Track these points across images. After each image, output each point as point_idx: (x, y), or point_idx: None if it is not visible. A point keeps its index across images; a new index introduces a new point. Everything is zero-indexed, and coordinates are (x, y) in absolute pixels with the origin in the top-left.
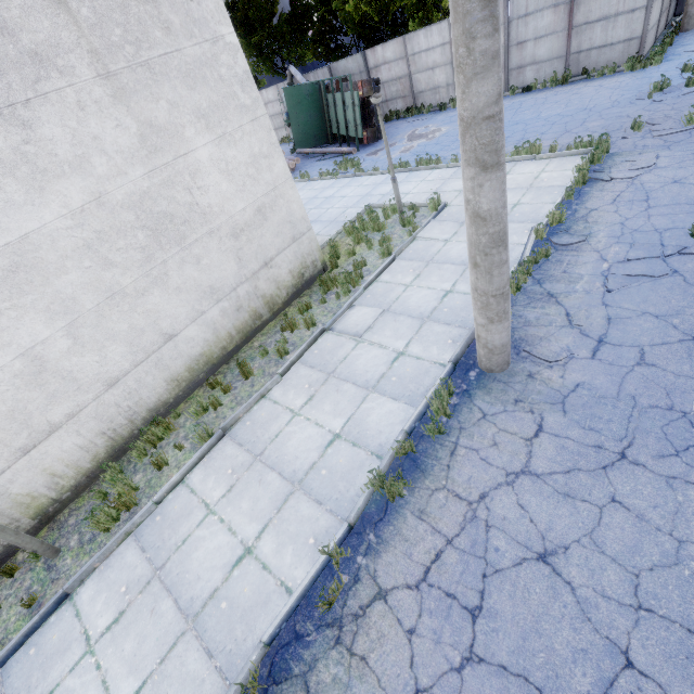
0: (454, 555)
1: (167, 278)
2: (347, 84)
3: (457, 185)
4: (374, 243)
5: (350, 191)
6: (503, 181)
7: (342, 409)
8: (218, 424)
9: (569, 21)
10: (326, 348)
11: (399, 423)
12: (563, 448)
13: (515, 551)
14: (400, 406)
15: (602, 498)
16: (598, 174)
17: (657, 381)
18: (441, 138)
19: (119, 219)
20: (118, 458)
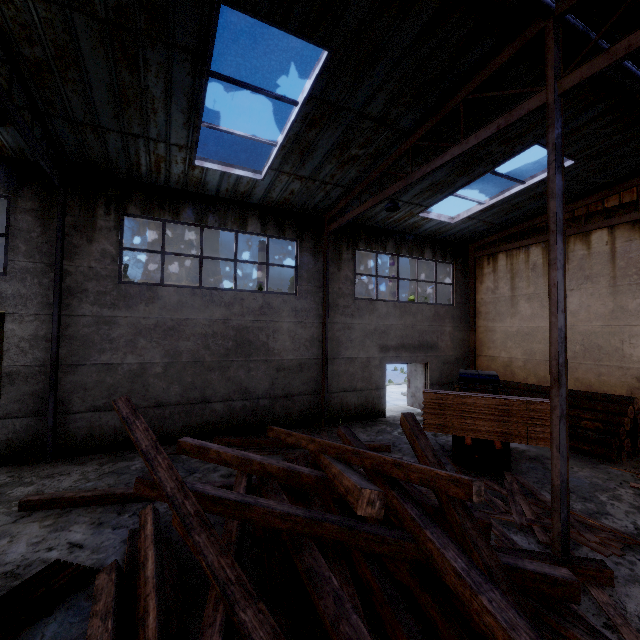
0: None
1: None
2: None
3: None
4: None
5: None
6: None
7: None
8: None
9: None
10: None
11: None
12: None
13: None
14: None
15: None
16: None
17: None
18: None
19: None
20: None
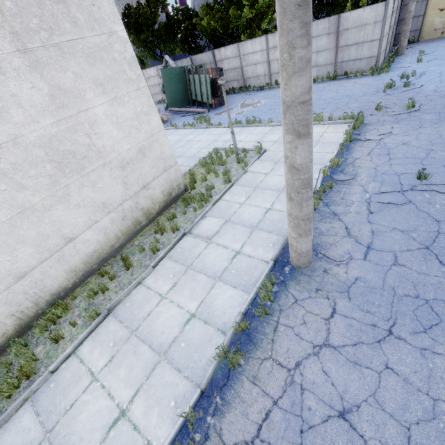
0: (279, 414)
1: (69, 197)
2: (202, 69)
3: (272, 138)
4: (219, 173)
5: (204, 137)
6: (311, 145)
7: (196, 294)
8: (105, 305)
9: (336, 43)
10: (186, 247)
11: (237, 306)
12: (350, 326)
13: (323, 410)
14: (238, 292)
15: (379, 365)
16: (358, 136)
17: (407, 276)
18: (261, 107)
19: (31, 154)
20: (24, 332)
